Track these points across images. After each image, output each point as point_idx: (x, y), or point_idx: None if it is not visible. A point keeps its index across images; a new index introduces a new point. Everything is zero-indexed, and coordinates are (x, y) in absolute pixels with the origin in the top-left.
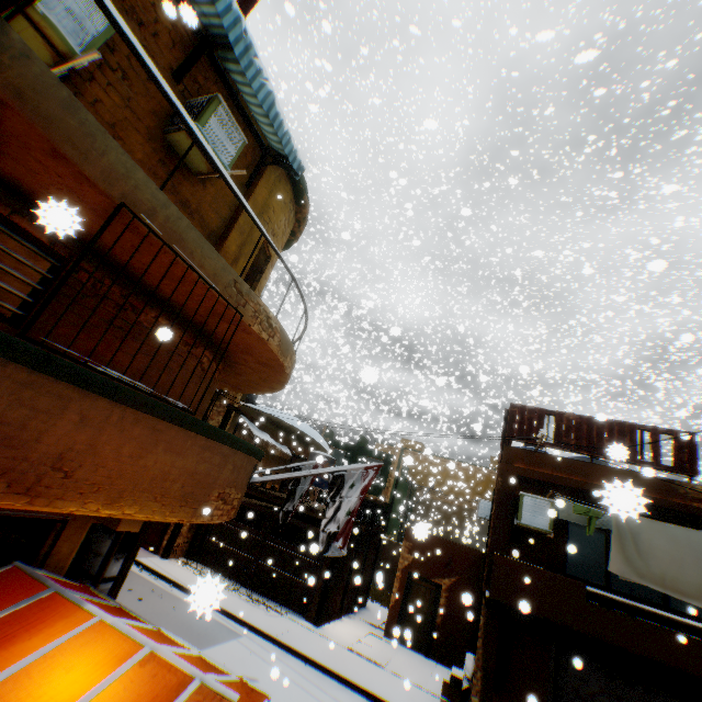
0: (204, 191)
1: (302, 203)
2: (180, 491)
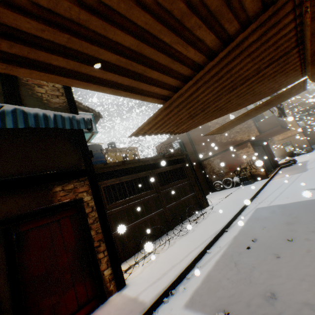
0: None
1: None
2: None
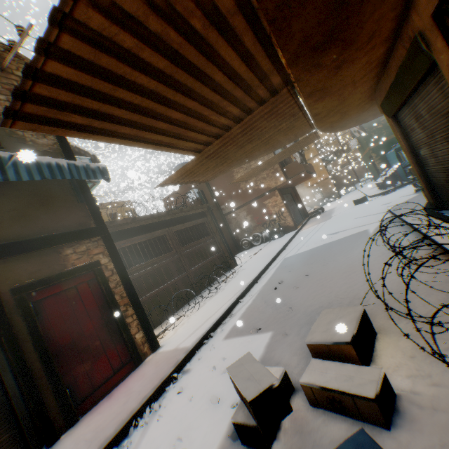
0: None
1: None
2: None
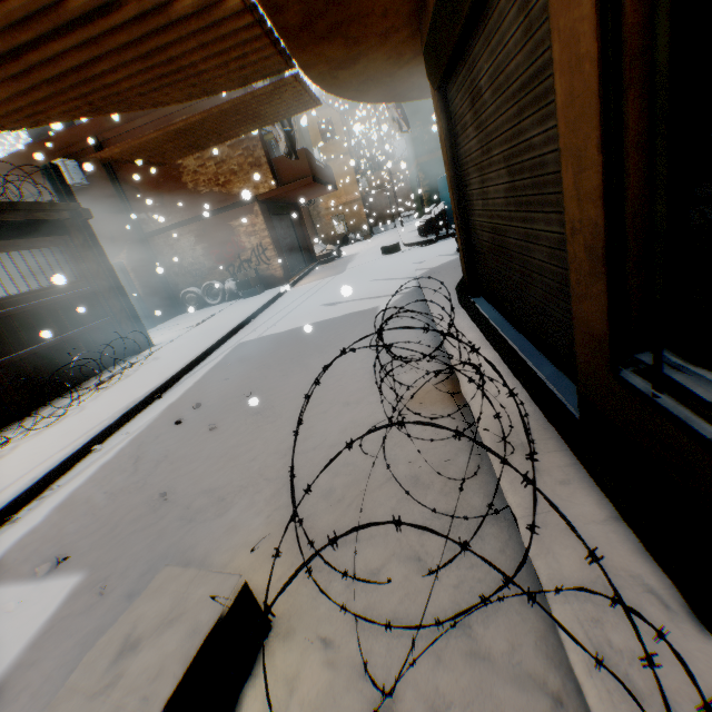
0: None
1: None
2: None
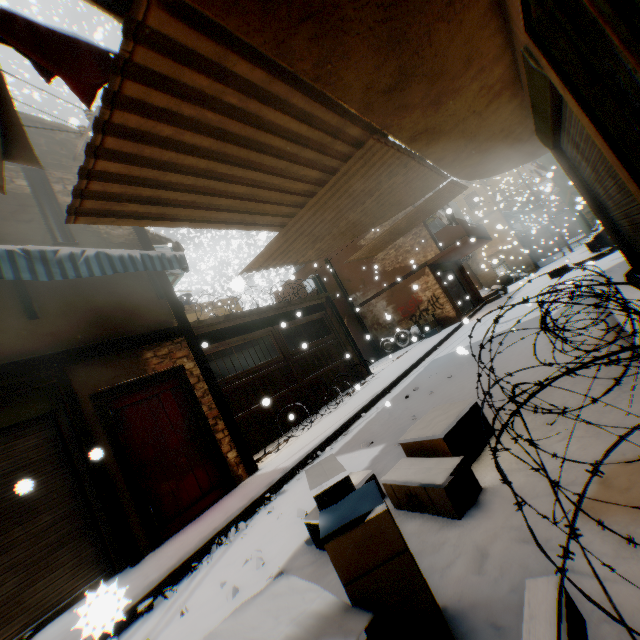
0: None
1: None
2: None
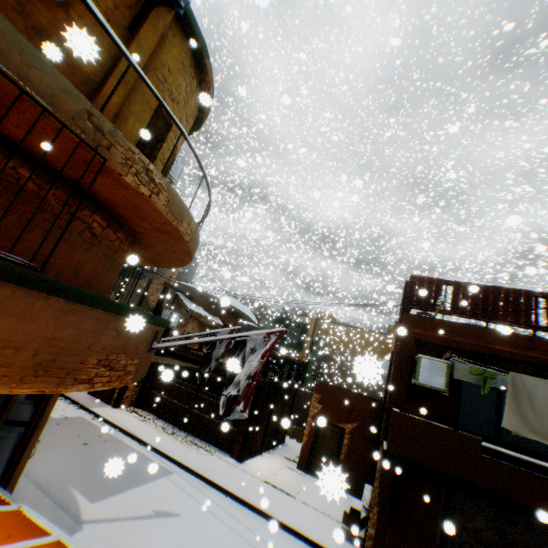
0: (69, 23)
1: (204, 70)
2: (33, 360)
